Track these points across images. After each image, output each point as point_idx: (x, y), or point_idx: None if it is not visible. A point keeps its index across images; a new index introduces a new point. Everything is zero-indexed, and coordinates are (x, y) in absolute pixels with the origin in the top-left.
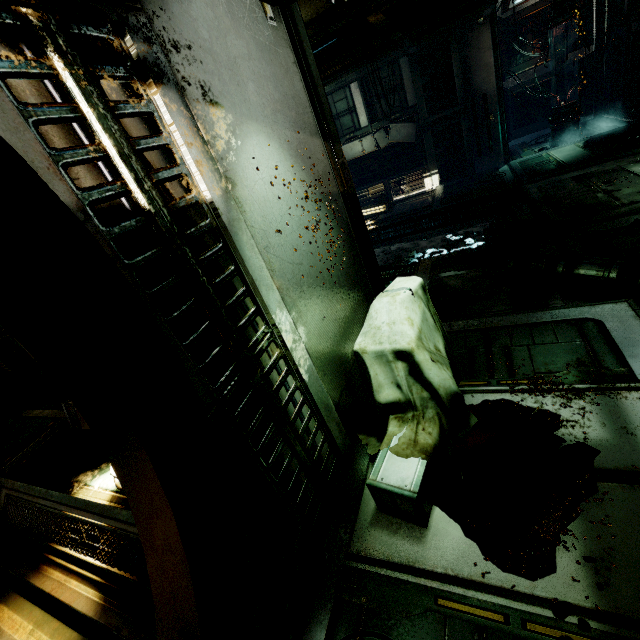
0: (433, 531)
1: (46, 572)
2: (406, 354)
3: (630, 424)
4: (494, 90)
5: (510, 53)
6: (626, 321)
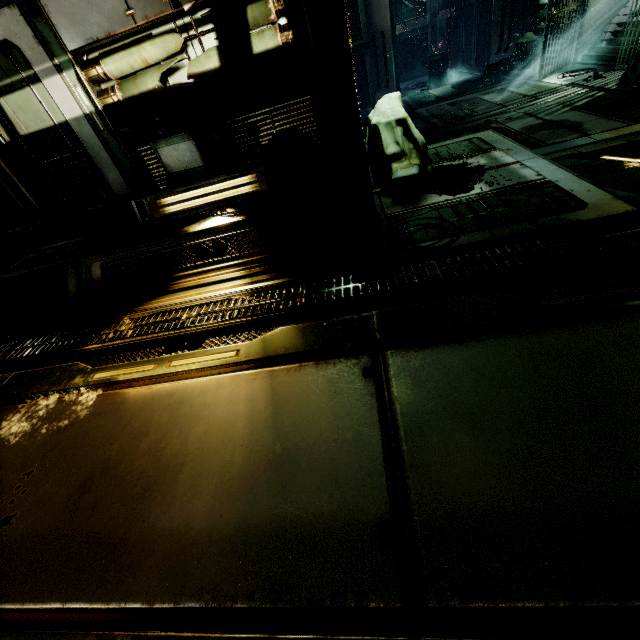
0: (423, 198)
1: (178, 284)
2: (403, 121)
3: (495, 157)
4: (389, 30)
5: (397, 2)
6: (490, 135)
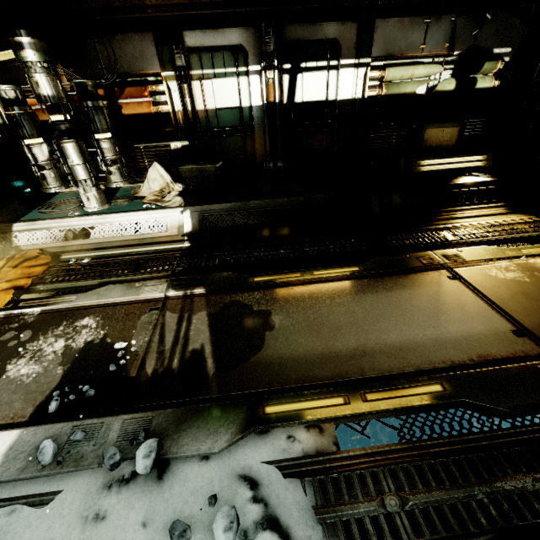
0: None
1: (462, 214)
2: None
3: None
4: None
5: None
6: None
